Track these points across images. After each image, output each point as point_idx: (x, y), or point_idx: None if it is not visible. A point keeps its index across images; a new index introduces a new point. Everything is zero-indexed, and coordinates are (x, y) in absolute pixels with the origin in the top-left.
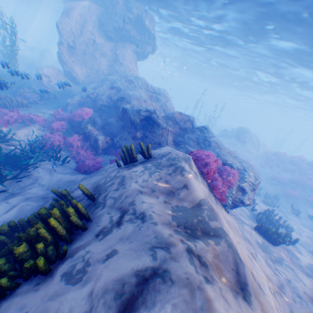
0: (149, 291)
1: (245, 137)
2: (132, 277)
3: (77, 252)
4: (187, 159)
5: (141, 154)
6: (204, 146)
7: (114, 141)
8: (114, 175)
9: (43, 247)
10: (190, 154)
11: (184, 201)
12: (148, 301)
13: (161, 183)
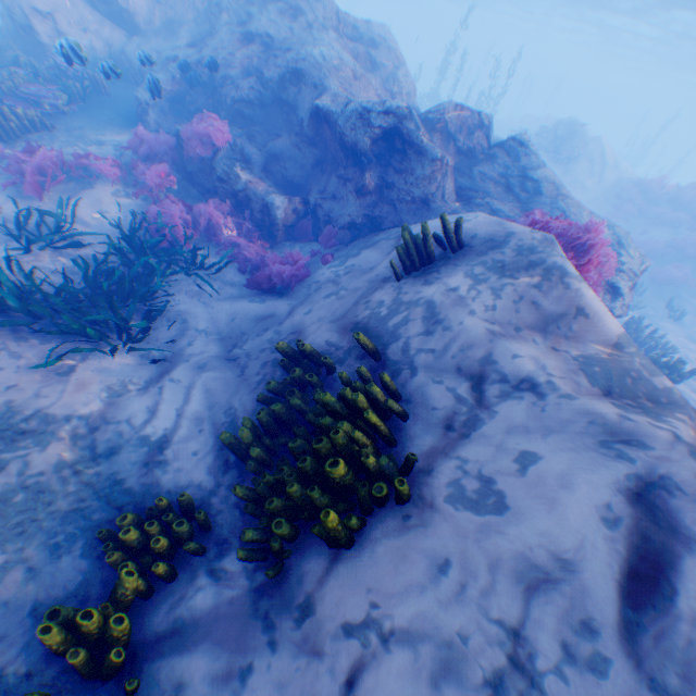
0: (656, 512)
1: (573, 148)
2: (612, 495)
3: (432, 460)
4: (549, 244)
5: (437, 244)
6: (525, 196)
7: (308, 205)
8: (392, 300)
9: (375, 461)
10: (537, 228)
11: (585, 343)
12: (666, 526)
13: (525, 311)
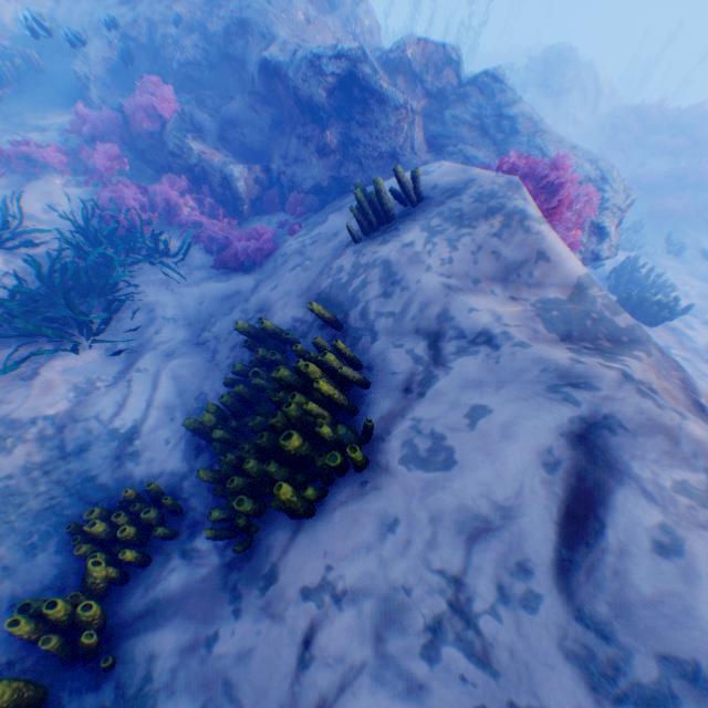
0: (597, 452)
1: (564, 78)
2: (555, 439)
3: (390, 424)
4: (513, 187)
5: (395, 200)
6: (501, 137)
7: (270, 172)
8: (352, 265)
9: (330, 431)
10: (504, 170)
11: (546, 289)
12: (606, 464)
13: (484, 262)
